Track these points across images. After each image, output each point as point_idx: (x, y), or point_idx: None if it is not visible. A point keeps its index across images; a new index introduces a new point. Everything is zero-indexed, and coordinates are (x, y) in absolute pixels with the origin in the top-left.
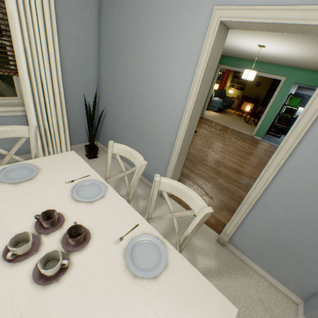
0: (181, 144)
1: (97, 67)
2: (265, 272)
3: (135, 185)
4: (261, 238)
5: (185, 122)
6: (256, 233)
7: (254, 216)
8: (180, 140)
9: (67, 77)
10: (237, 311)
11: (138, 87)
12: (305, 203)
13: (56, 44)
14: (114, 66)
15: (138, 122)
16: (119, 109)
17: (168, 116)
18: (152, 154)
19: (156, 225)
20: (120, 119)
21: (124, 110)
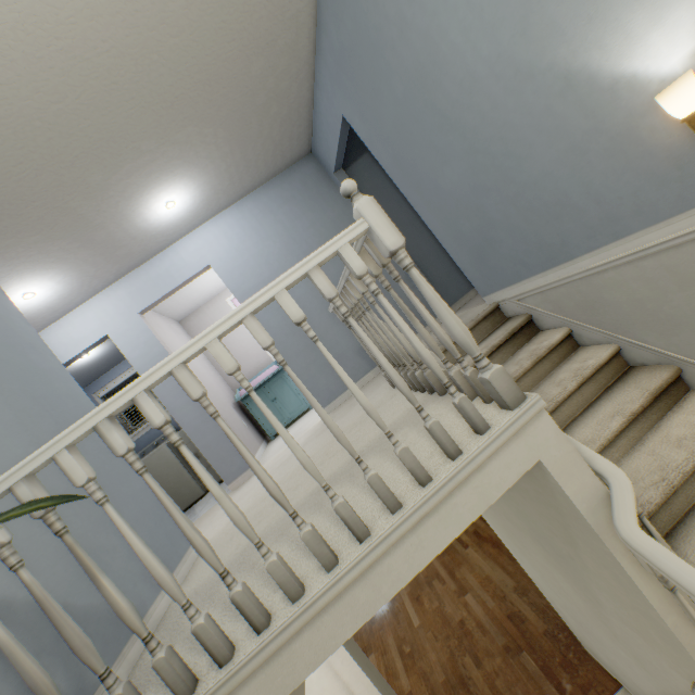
0: None
1: None
2: None
3: None
4: None
5: None
6: None
7: None
8: None
9: None
10: None
11: None
12: None
13: None
14: None
15: None
16: None
17: None
18: None
19: None
20: None
21: None
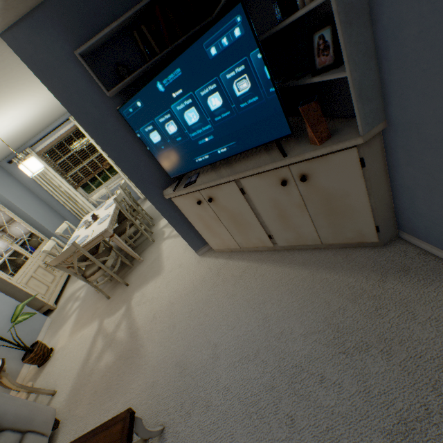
0: None
1: None
2: None
3: (127, 198)
4: None
5: None
6: None
7: None
8: None
9: None
10: (107, 228)
11: None
12: None
13: None
14: None
15: None
16: None
17: None
18: None
19: None
20: None
21: None
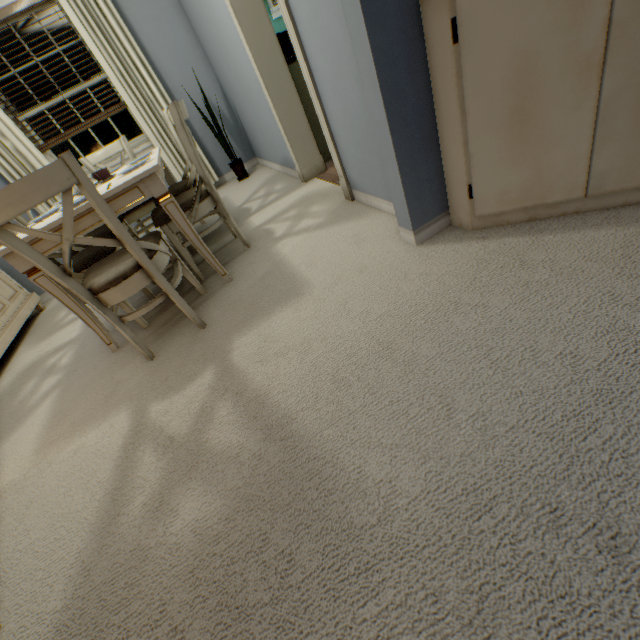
0: (257, 70)
1: (196, 41)
2: (386, 203)
3: None
4: (351, 143)
5: (239, 29)
6: (345, 139)
7: (329, 110)
8: (254, 65)
9: (171, 79)
10: (156, 165)
11: (212, 26)
12: (320, 21)
13: (132, 43)
14: (196, 21)
15: (241, 83)
16: (230, 83)
17: (236, 39)
18: (268, 120)
19: (274, 210)
20: (238, 98)
21: (231, 79)
